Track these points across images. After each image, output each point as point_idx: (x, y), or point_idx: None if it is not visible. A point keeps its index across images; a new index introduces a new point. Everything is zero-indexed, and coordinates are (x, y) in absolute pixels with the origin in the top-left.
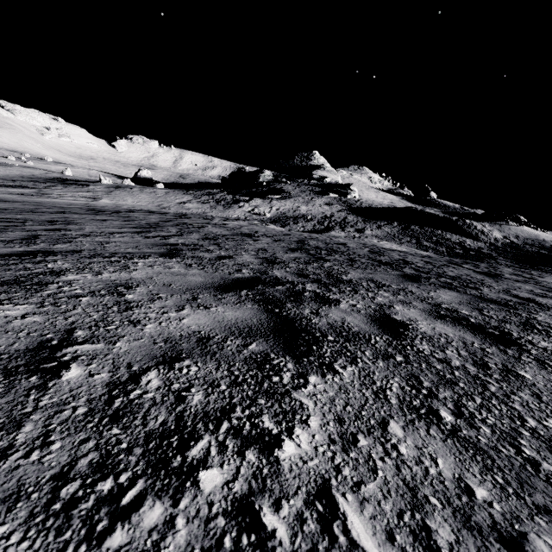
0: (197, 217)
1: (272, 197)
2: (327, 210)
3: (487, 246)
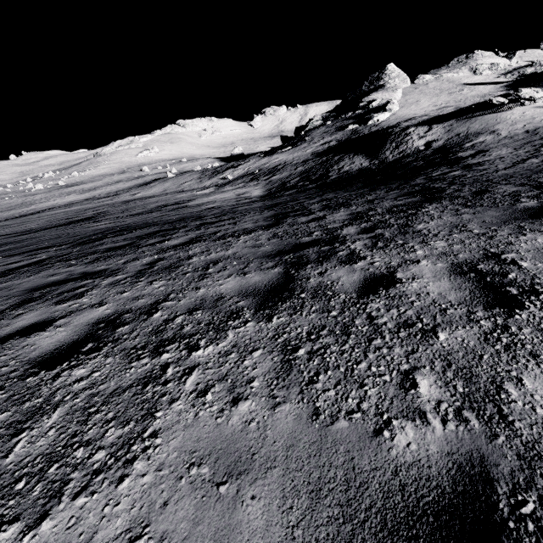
0: (144, 199)
1: (281, 151)
2: (296, 156)
3: (367, 166)
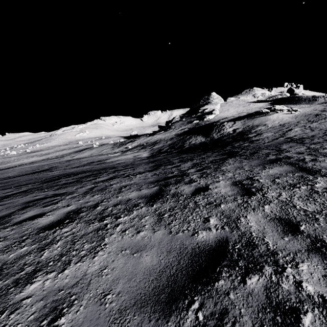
0: (79, 159)
1: (158, 133)
2: (166, 136)
3: (204, 141)
